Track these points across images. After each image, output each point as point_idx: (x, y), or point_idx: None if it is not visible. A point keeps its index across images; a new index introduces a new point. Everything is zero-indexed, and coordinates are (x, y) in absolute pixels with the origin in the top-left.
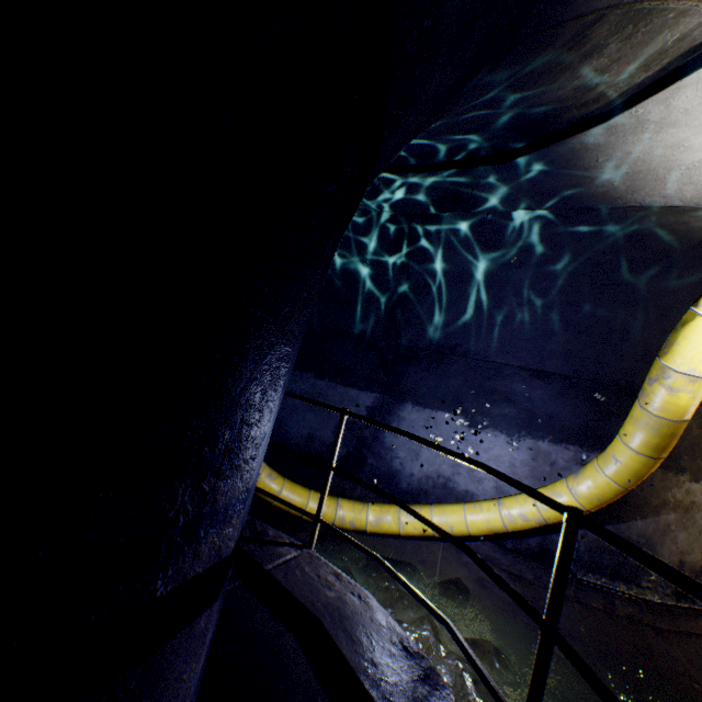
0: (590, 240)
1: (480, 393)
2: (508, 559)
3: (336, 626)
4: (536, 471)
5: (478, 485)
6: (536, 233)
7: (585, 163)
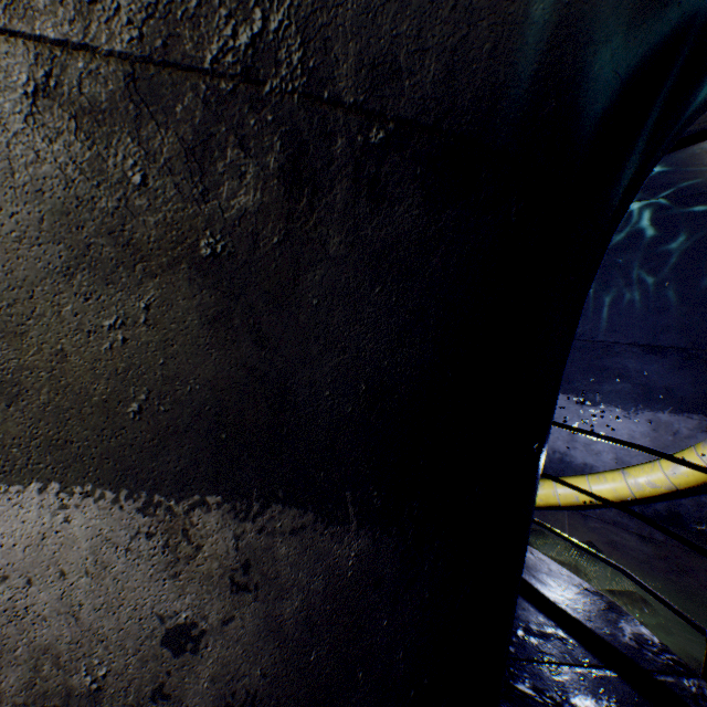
0: (705, 219)
1: (590, 372)
2: (636, 523)
3: (526, 574)
4: (658, 441)
5: (596, 458)
6: (644, 218)
7: (704, 162)
